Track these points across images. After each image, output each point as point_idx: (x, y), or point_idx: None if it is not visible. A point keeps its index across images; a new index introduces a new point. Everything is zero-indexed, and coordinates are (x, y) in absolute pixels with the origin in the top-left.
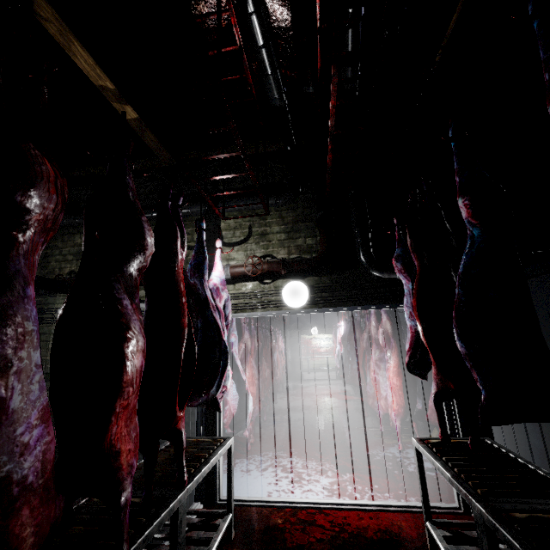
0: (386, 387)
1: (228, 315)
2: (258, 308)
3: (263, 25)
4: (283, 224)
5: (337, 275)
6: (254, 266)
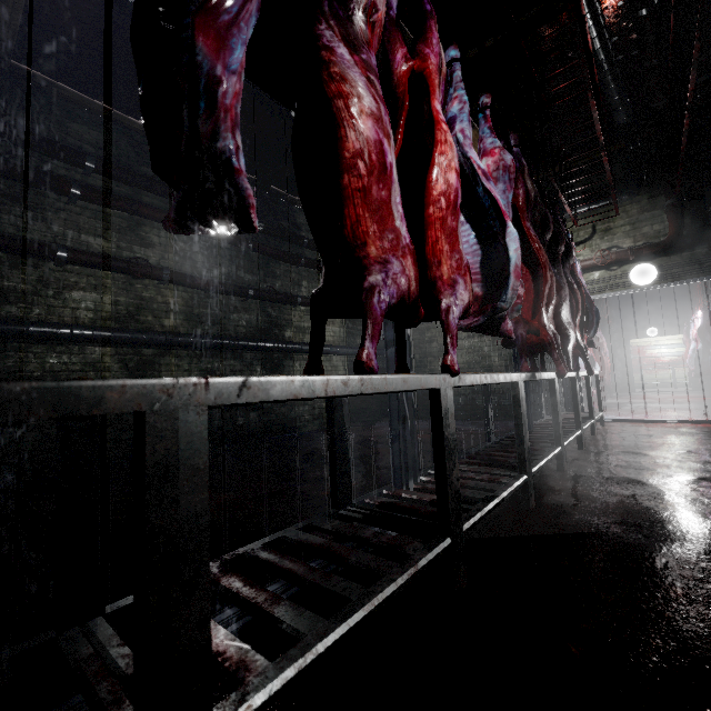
0: None
1: None
2: (606, 290)
3: (619, 88)
4: (627, 218)
5: (688, 252)
6: (603, 258)
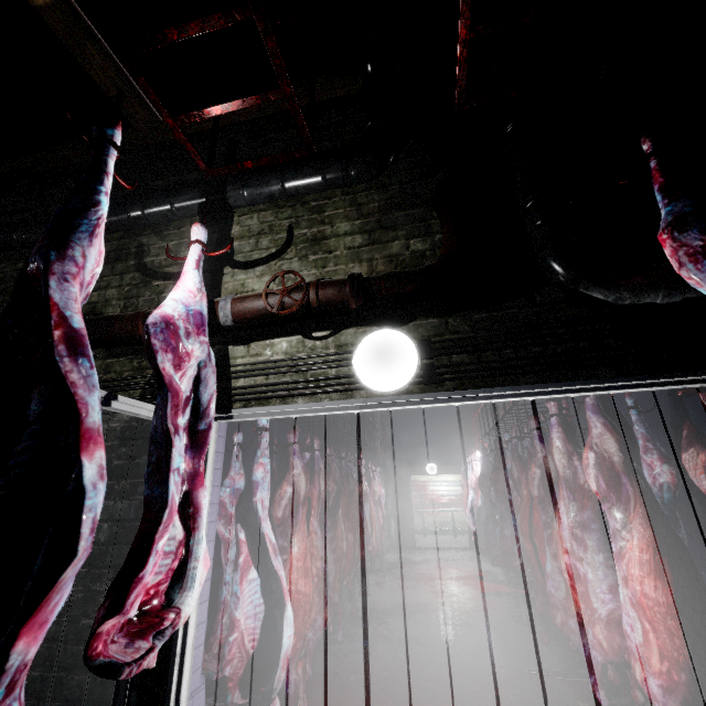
0: (605, 593)
1: (207, 405)
2: (296, 394)
3: None
4: (358, 217)
5: (486, 312)
6: (286, 293)
